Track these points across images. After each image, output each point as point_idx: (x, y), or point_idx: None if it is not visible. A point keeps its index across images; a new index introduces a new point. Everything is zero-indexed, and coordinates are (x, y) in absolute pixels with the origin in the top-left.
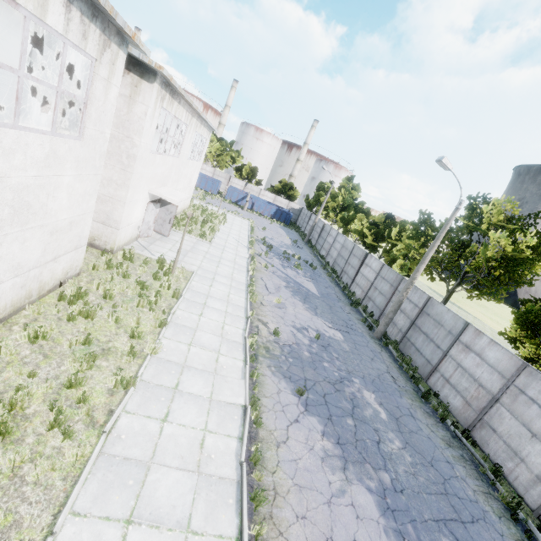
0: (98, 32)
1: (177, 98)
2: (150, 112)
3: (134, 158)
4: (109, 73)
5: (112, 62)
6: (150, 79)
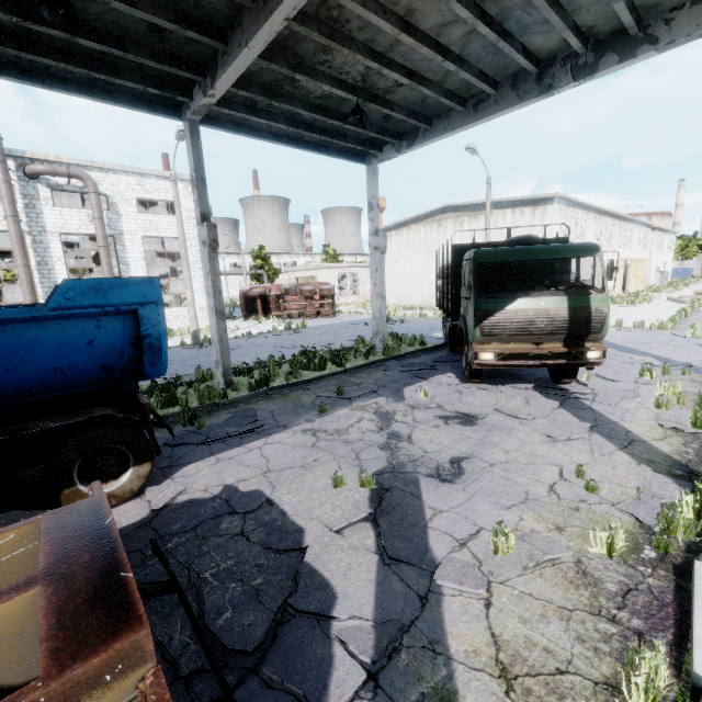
0: (648, 229)
1: (660, 230)
2: (654, 239)
3: (652, 254)
4: (649, 235)
5: (650, 232)
6: (653, 230)
